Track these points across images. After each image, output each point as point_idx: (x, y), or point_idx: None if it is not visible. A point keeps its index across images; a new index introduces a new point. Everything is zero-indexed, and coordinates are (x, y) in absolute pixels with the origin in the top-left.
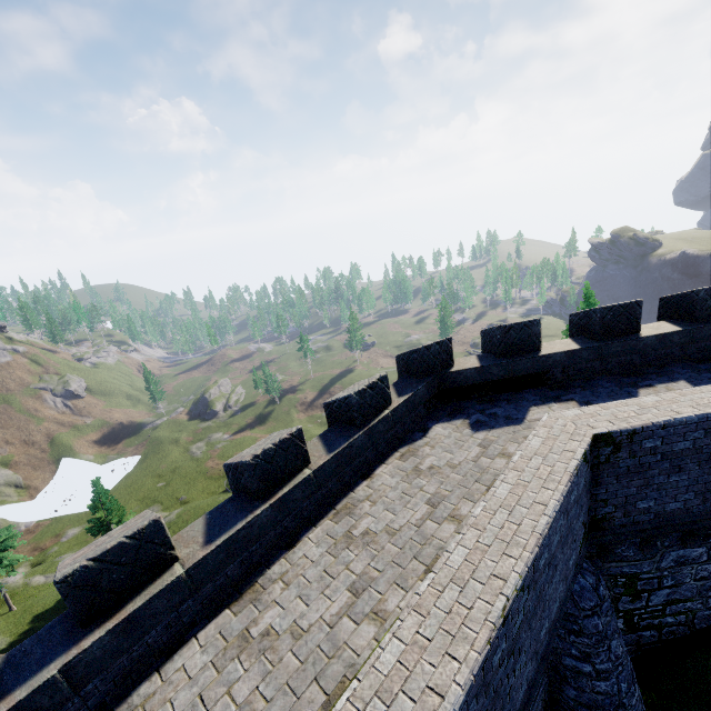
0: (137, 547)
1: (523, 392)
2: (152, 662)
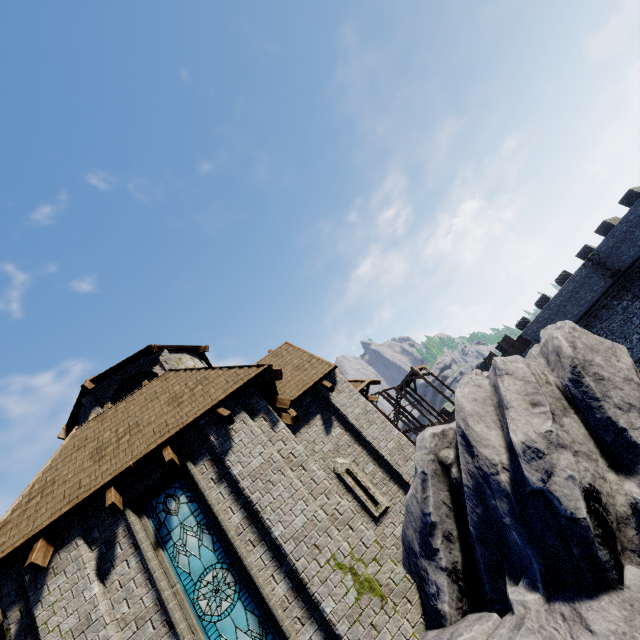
0: (522, 321)
1: None
2: None
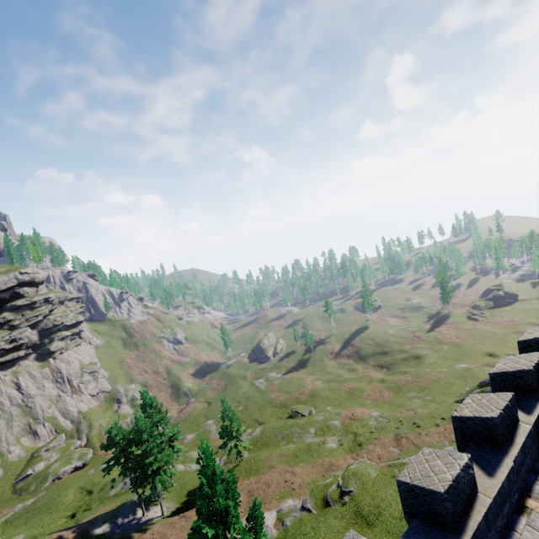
0: (510, 408)
1: None
2: (528, 476)
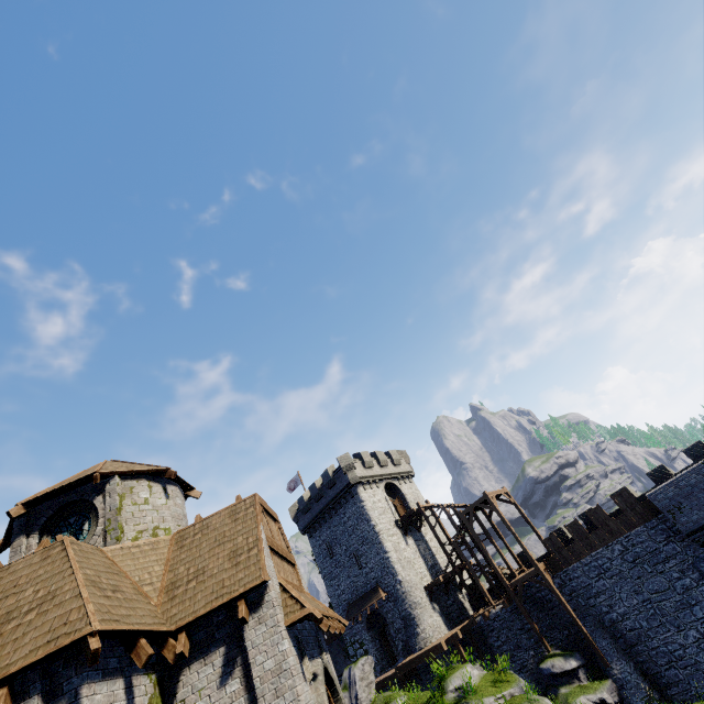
0: (659, 470)
1: None
2: None
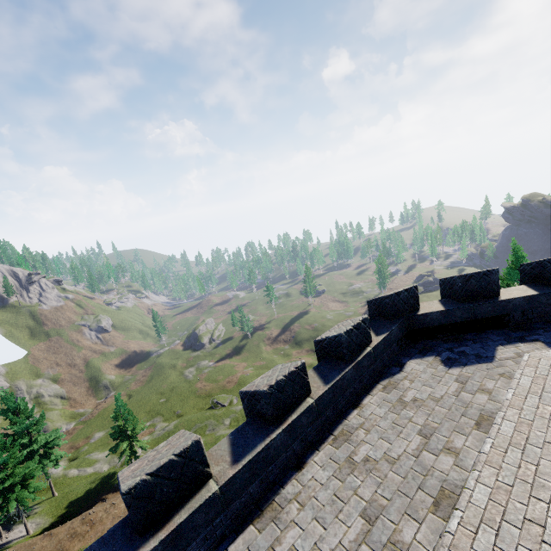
0: (182, 464)
1: (486, 333)
2: None
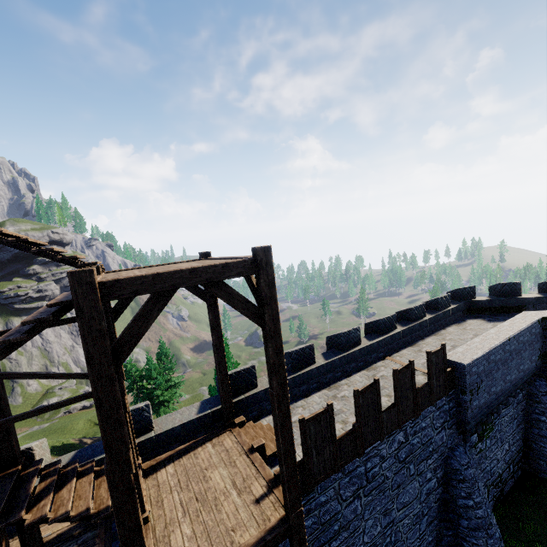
0: (391, 319)
1: (512, 313)
2: (393, 352)
